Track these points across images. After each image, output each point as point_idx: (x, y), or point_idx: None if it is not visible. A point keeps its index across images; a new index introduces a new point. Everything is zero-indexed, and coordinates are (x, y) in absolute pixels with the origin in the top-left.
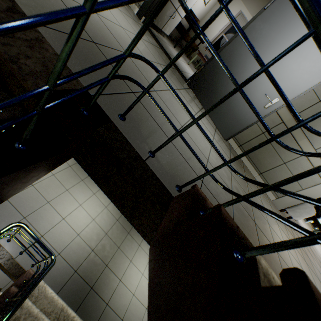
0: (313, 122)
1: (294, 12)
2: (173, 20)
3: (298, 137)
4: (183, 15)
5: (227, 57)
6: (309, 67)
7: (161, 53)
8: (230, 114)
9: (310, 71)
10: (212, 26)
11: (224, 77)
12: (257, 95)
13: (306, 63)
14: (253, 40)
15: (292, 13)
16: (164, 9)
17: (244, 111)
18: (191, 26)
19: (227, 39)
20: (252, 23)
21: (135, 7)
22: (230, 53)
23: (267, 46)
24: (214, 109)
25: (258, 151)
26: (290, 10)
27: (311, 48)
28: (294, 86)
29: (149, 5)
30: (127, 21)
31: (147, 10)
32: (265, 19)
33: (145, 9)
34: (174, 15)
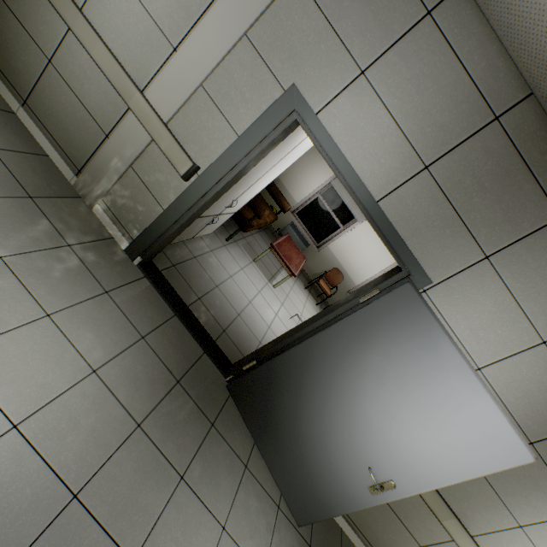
0: (464, 490)
1: (411, 333)
2: (216, 221)
3: (440, 512)
4: (236, 210)
5: (298, 366)
6: (445, 443)
7: (170, 336)
8: (307, 477)
9: (448, 452)
10: (302, 182)
11: (294, 401)
12: (355, 459)
13: (440, 434)
14: (342, 353)
15: (407, 334)
16: (189, 226)
17: (333, 481)
18: (256, 215)
19: (327, 203)
20: (339, 323)
21: (123, 238)
22: (304, 362)
23: (368, 375)
24: (278, 456)
25: (370, 517)
26: (403, 326)
27: (445, 409)
28: (422, 469)
29: (149, 243)
30: (66, 339)
31: (146, 249)
32: (361, 325)
33: (142, 246)
34: (217, 218)
